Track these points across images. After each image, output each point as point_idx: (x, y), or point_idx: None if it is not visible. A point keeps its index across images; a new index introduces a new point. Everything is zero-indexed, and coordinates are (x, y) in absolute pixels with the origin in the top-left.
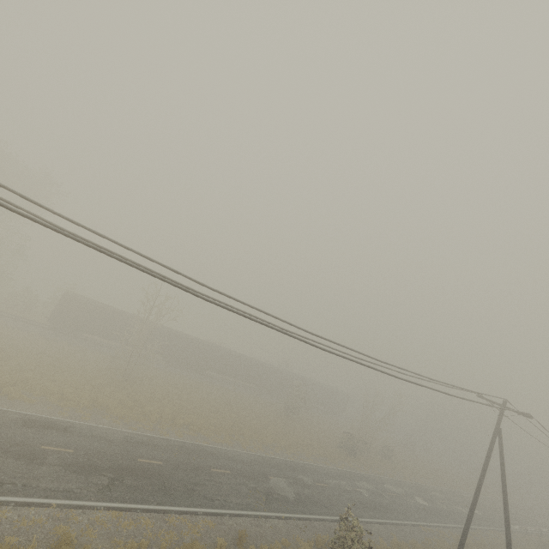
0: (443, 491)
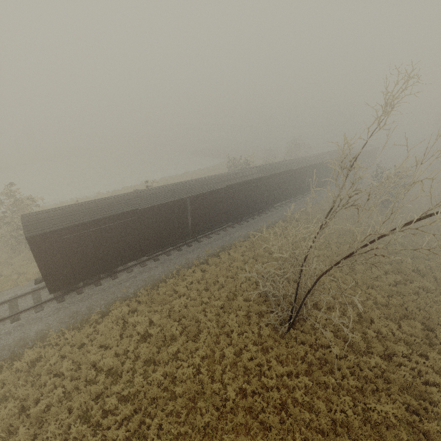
0: None
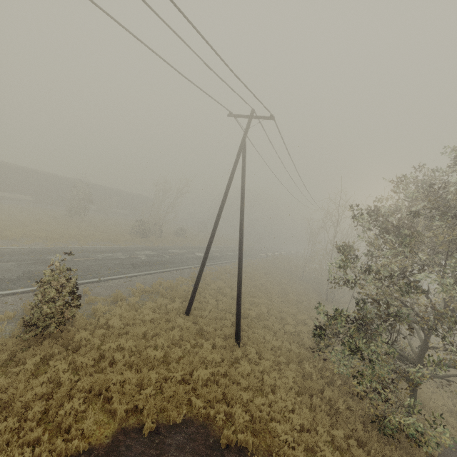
0: (220, 247)
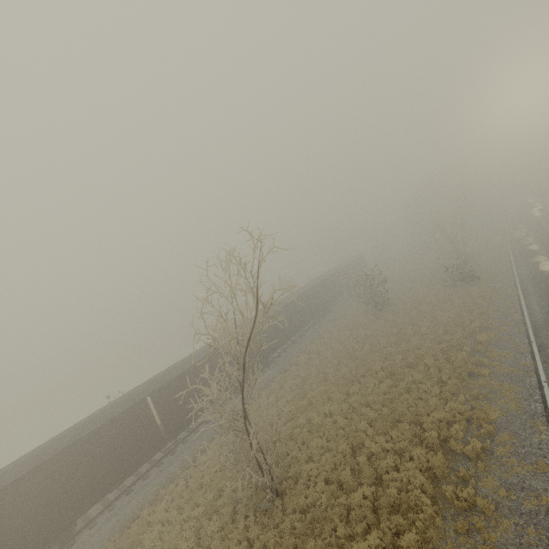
0: (518, 244)
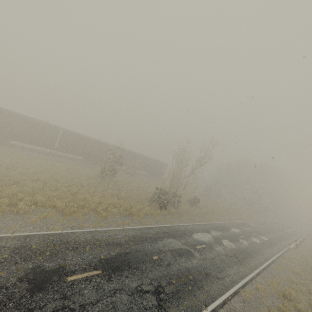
0: (237, 225)
